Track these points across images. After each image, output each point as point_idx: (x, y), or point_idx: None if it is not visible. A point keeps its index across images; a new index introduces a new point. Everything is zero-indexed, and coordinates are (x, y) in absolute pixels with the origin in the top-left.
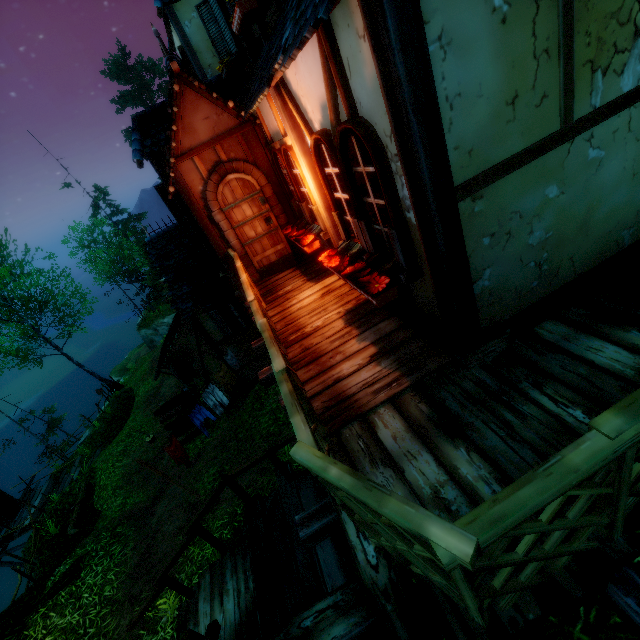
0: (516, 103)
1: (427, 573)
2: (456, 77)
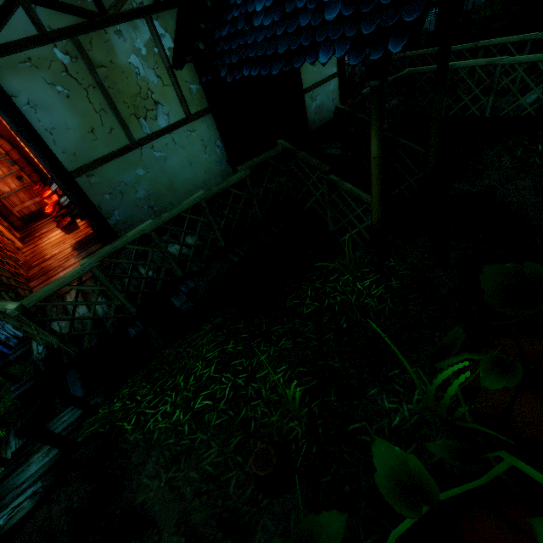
0: (95, 132)
1: (53, 342)
2: (48, 120)
